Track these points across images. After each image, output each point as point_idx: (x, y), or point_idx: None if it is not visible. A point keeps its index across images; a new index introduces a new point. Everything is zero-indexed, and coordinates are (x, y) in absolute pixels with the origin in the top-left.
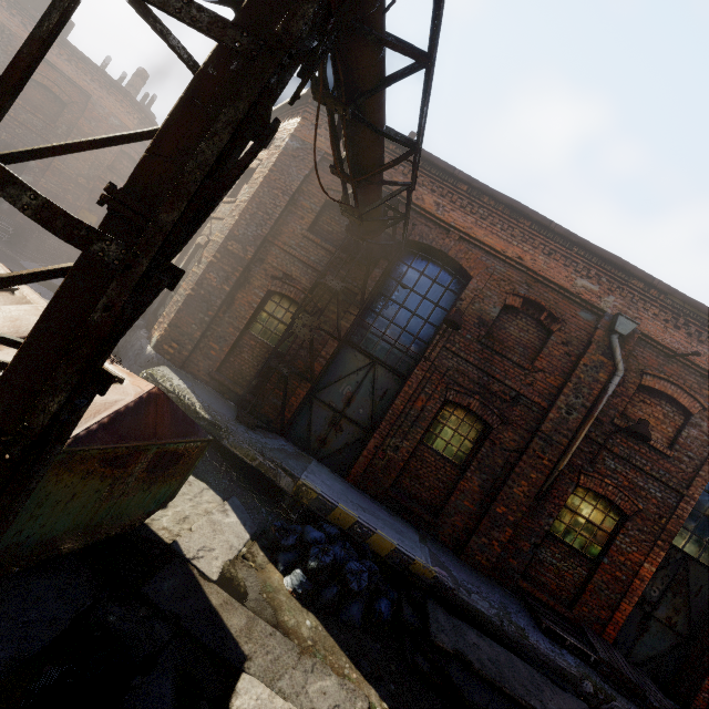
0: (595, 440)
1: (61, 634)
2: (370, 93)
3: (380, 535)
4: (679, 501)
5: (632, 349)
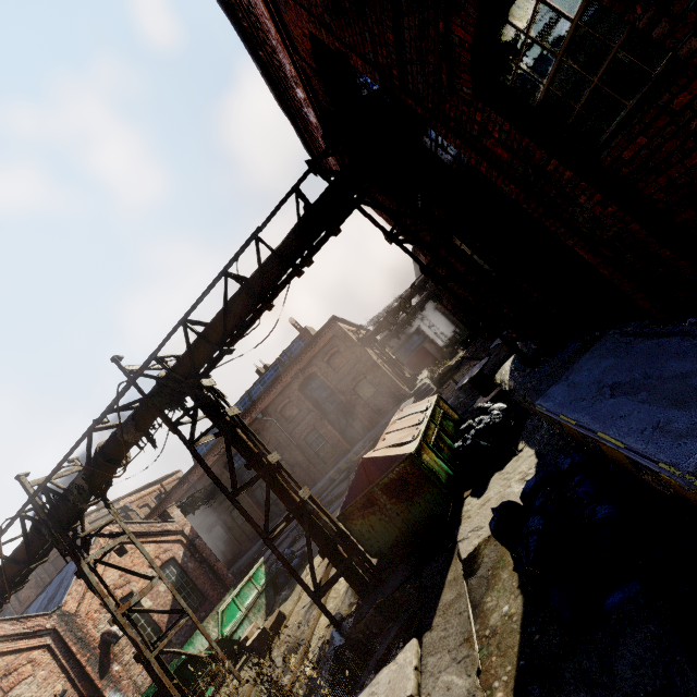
0: None
1: (394, 593)
2: (211, 344)
3: (601, 443)
4: None
5: None
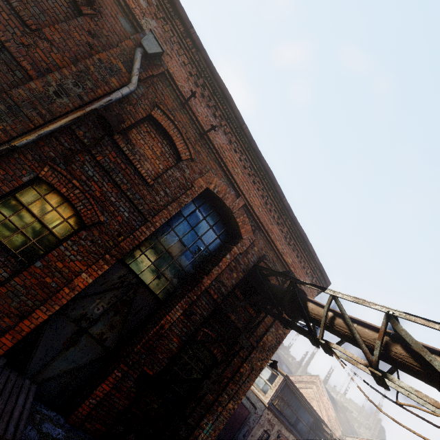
0: (81, 139)
1: None
2: None
3: None
4: (143, 225)
5: (155, 81)
